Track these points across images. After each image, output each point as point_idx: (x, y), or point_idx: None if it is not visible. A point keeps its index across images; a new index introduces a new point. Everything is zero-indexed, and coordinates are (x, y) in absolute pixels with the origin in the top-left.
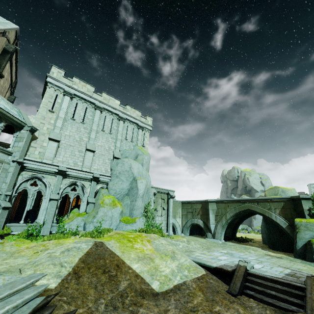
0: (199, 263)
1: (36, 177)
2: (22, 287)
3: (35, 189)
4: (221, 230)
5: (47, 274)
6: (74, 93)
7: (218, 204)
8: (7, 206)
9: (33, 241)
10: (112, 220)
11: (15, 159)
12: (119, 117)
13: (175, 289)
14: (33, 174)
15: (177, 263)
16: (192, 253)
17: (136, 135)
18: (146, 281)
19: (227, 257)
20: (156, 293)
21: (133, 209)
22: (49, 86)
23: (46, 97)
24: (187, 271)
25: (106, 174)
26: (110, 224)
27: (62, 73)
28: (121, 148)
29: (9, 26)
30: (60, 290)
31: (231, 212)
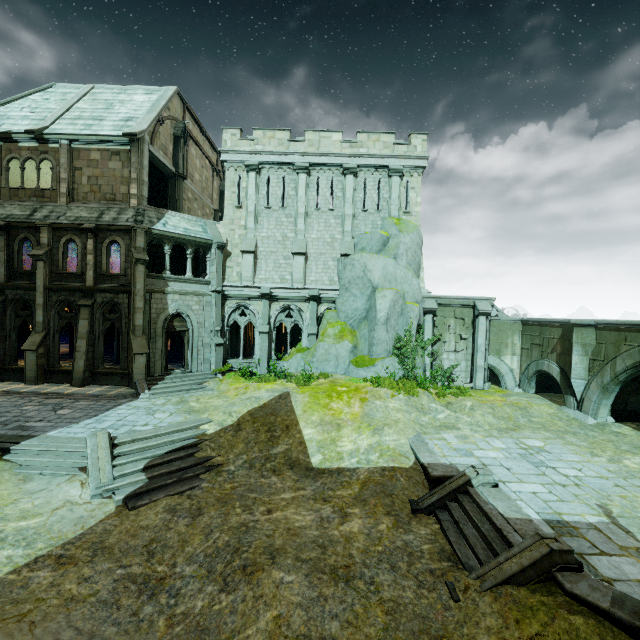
0: (412, 450)
1: (242, 305)
2: (186, 428)
3: (245, 320)
4: (598, 395)
5: (213, 421)
6: (260, 162)
7: (599, 332)
8: (219, 343)
9: (247, 381)
10: (338, 360)
11: (213, 288)
12: (343, 171)
13: (335, 471)
14: (238, 303)
15: (375, 442)
16: (441, 432)
17: (386, 193)
18: (308, 452)
19: (502, 455)
20: (311, 468)
21: (372, 344)
22: (227, 166)
23: (228, 188)
24: (379, 455)
25: (330, 288)
26: (335, 366)
27: (237, 135)
28: (356, 232)
29: (164, 100)
30: (213, 437)
31: (628, 357)
